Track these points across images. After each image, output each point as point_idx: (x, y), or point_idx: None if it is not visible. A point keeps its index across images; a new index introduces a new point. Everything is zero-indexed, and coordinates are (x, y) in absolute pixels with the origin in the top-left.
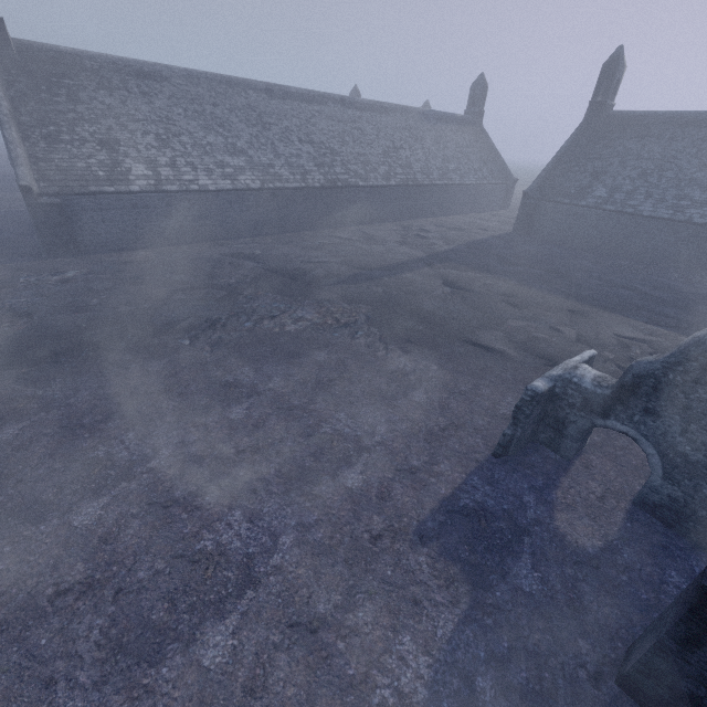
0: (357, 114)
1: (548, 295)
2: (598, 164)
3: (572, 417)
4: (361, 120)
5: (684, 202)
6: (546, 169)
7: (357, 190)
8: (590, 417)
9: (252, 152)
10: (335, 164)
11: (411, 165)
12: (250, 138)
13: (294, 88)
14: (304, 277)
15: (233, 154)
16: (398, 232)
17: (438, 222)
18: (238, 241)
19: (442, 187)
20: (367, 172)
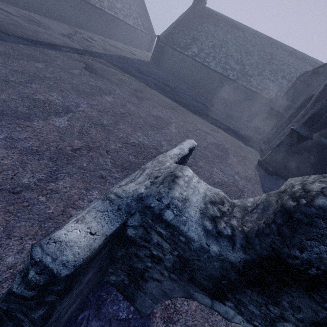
0: None
1: (162, 96)
2: (195, 33)
3: (156, 274)
4: None
5: (227, 66)
6: (171, 26)
7: None
8: (187, 285)
9: None
10: None
11: None
12: None
13: None
14: None
15: None
16: (67, 30)
17: (105, 39)
18: None
19: (110, 16)
20: None
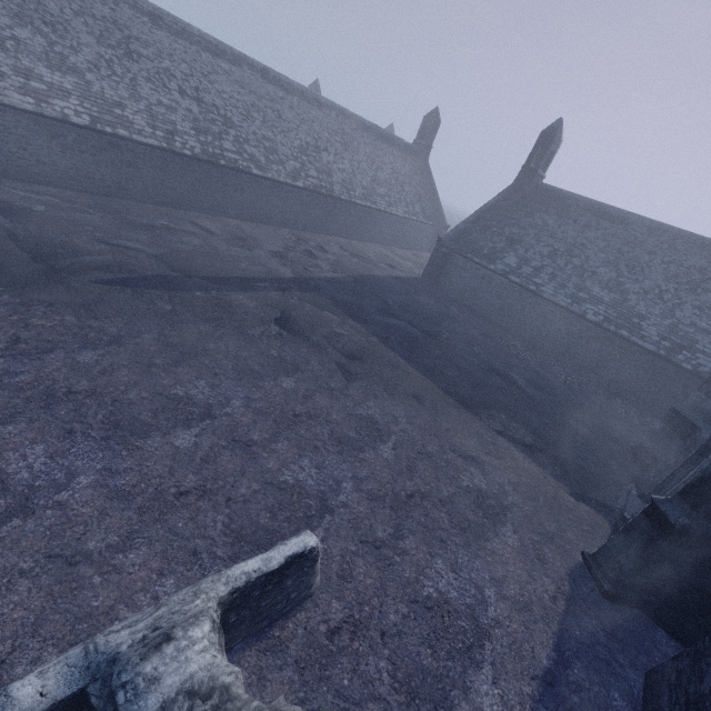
0: (280, 93)
1: (404, 366)
2: (516, 230)
3: None
4: (283, 103)
5: (583, 294)
6: (467, 221)
7: (249, 177)
8: None
9: (92, 78)
10: (225, 136)
11: (331, 172)
12: (96, 59)
13: (197, 30)
14: (61, 260)
15: (56, 67)
16: (286, 241)
17: (347, 244)
18: (29, 186)
19: (363, 208)
20: (269, 161)
